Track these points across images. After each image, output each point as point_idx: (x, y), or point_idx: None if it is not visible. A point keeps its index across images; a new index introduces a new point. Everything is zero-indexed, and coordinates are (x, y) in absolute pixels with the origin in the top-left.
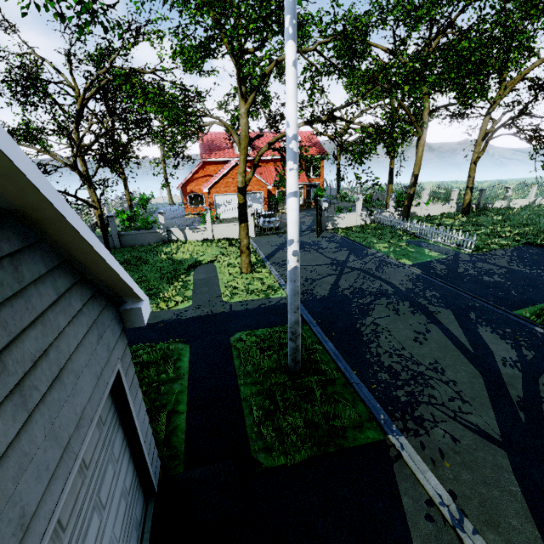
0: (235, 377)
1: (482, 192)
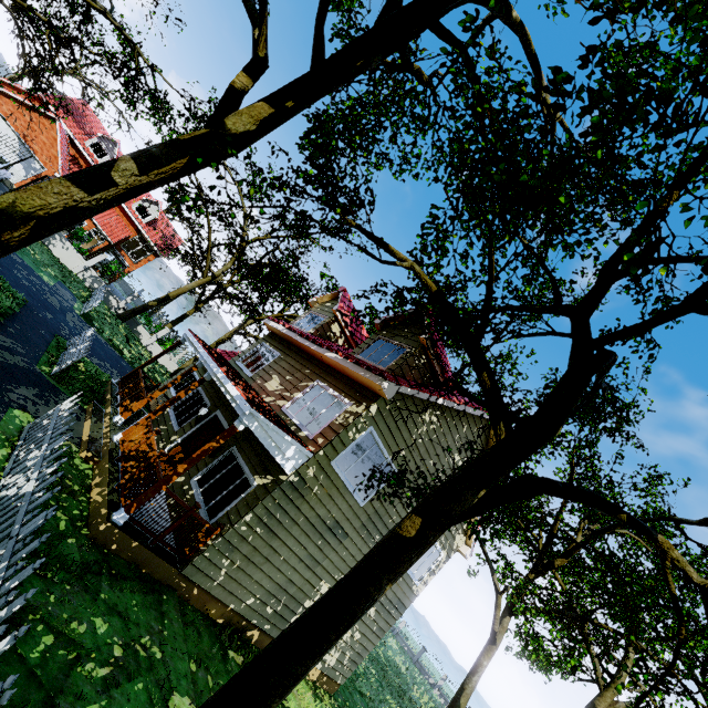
0: None
1: None
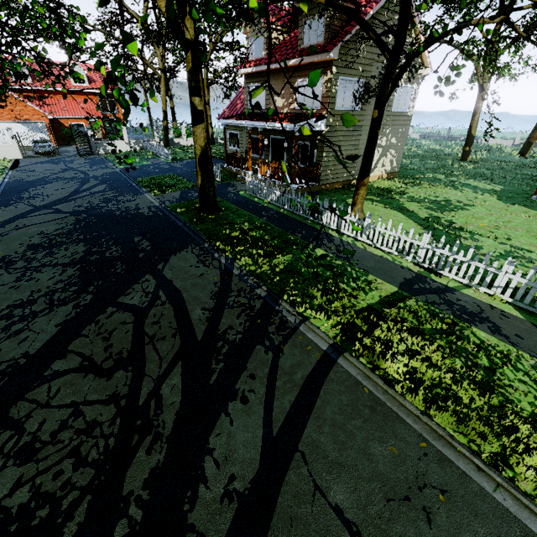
0: None
1: None
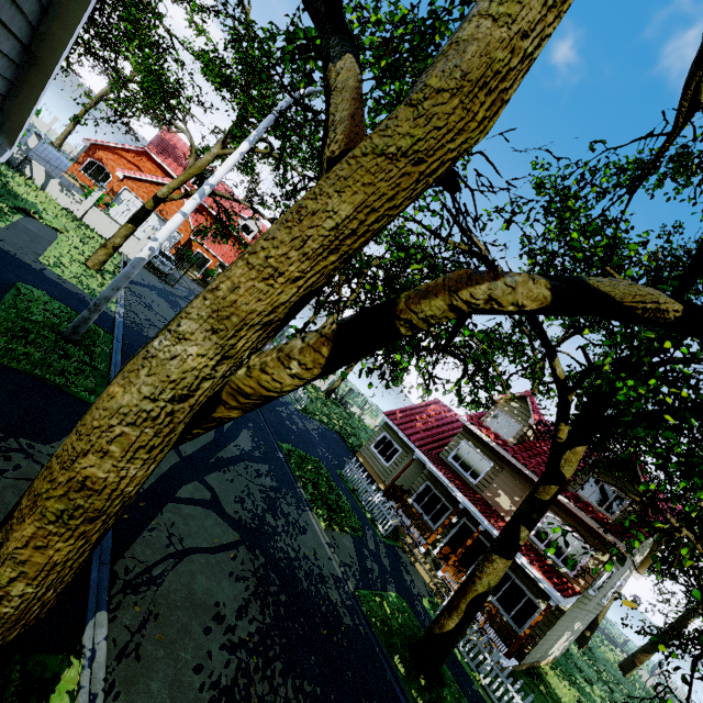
0: None
1: (351, 391)
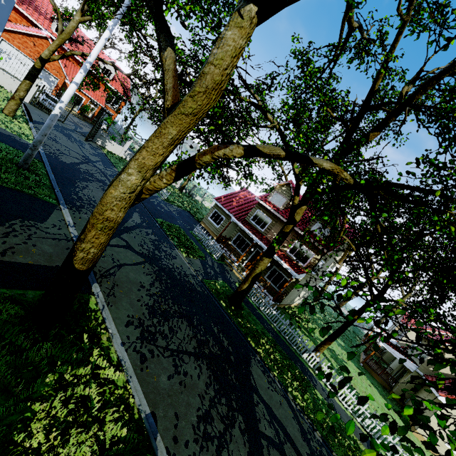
0: None
1: (195, 187)
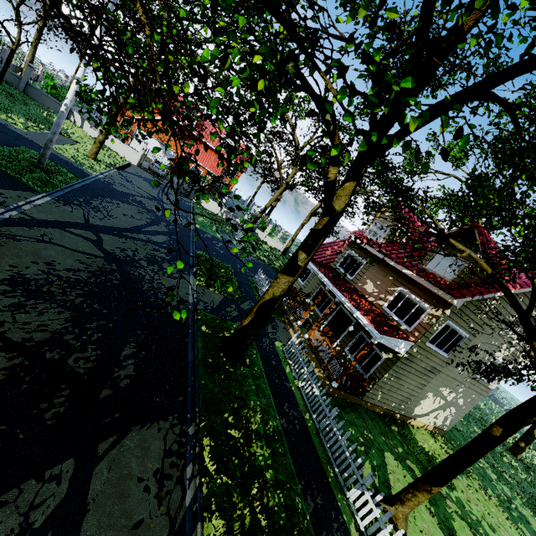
0: (1, 147)
1: None
